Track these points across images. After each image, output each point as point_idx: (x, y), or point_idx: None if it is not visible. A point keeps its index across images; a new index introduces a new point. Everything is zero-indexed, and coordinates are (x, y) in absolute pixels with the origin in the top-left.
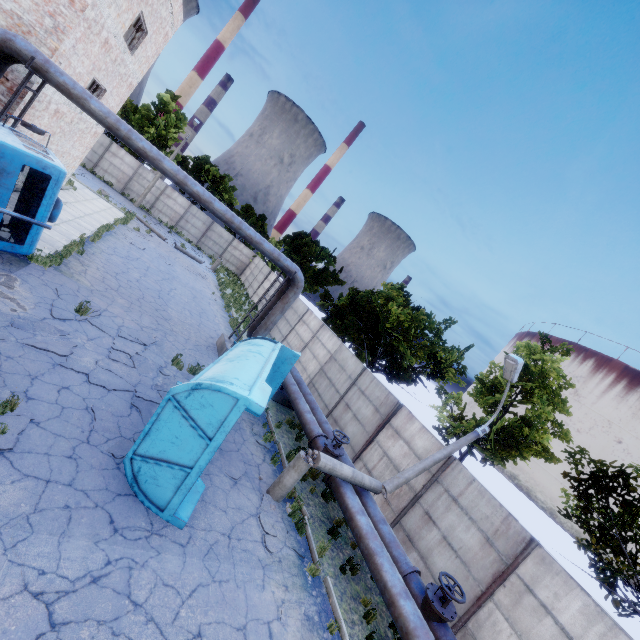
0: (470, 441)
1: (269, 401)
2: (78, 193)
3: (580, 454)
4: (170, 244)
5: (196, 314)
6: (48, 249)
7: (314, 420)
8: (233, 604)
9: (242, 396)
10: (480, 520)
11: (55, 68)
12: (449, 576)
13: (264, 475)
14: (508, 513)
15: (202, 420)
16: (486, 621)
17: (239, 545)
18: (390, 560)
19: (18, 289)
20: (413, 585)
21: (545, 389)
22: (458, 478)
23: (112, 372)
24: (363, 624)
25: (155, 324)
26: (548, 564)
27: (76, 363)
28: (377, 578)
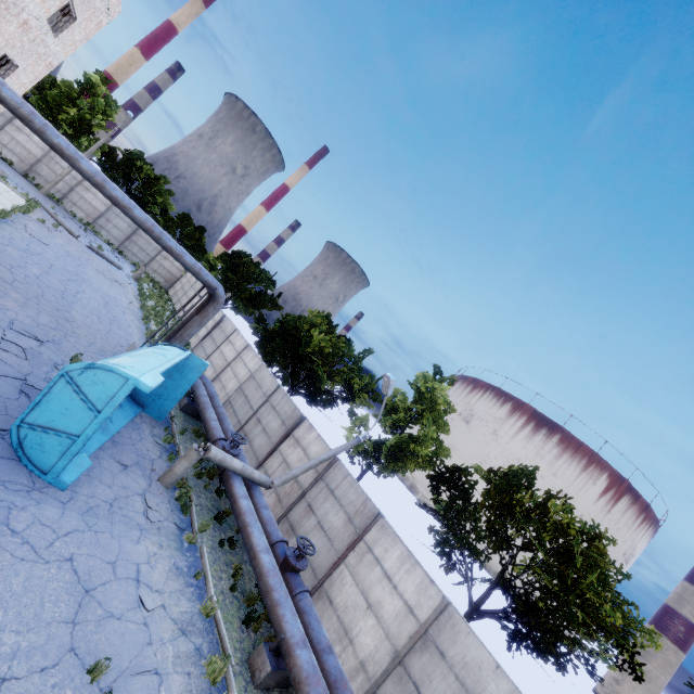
0: (352, 445)
1: (177, 411)
2: None
3: (435, 457)
4: (83, 243)
5: (106, 321)
6: None
7: (218, 427)
8: (106, 547)
9: (132, 376)
10: (347, 505)
11: None
12: (307, 539)
13: (157, 468)
14: (367, 497)
15: (93, 395)
16: (337, 579)
17: (120, 512)
18: (261, 529)
19: None
20: (278, 550)
21: (433, 413)
22: (337, 474)
23: (1, 360)
24: (230, 581)
25: (55, 323)
26: (385, 529)
27: None
28: (246, 543)
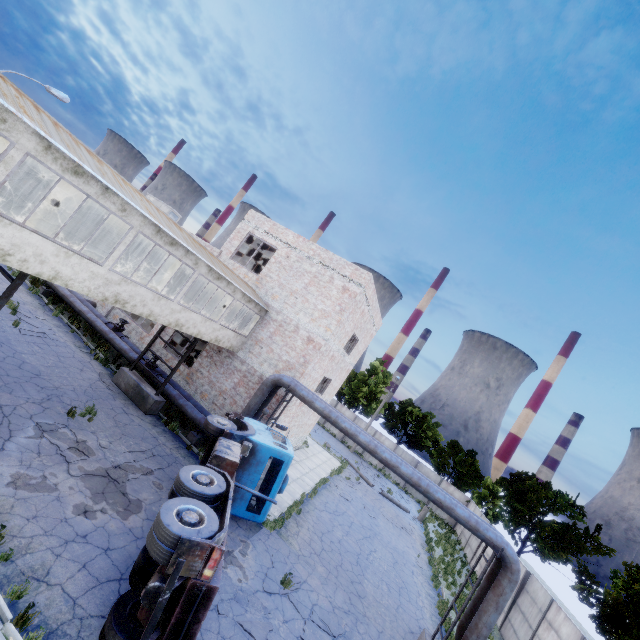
0: None
1: None
2: (309, 449)
3: None
4: (376, 490)
5: (394, 589)
6: (277, 511)
7: None
8: None
9: None
10: None
11: (299, 387)
12: None
13: None
14: None
15: None
16: None
17: None
18: None
19: (248, 556)
20: None
21: None
22: None
23: None
24: None
25: (347, 603)
26: None
27: None
28: None
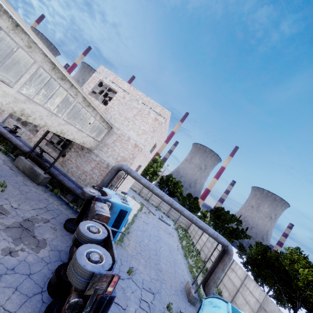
0: None
1: None
2: None
3: None
4: (157, 217)
5: (172, 264)
6: None
7: None
8: None
9: None
10: None
11: (132, 171)
12: None
13: None
14: None
15: None
16: None
17: None
18: None
19: None
20: None
21: None
22: None
23: None
24: None
25: (156, 275)
26: None
27: (128, 312)
28: None
